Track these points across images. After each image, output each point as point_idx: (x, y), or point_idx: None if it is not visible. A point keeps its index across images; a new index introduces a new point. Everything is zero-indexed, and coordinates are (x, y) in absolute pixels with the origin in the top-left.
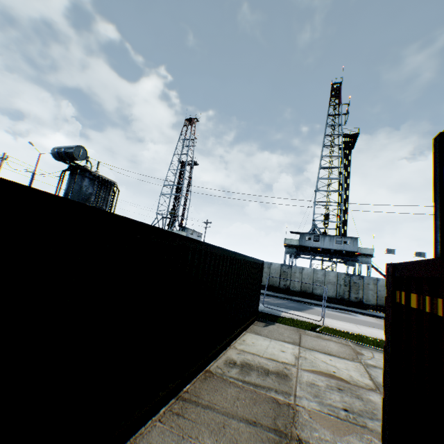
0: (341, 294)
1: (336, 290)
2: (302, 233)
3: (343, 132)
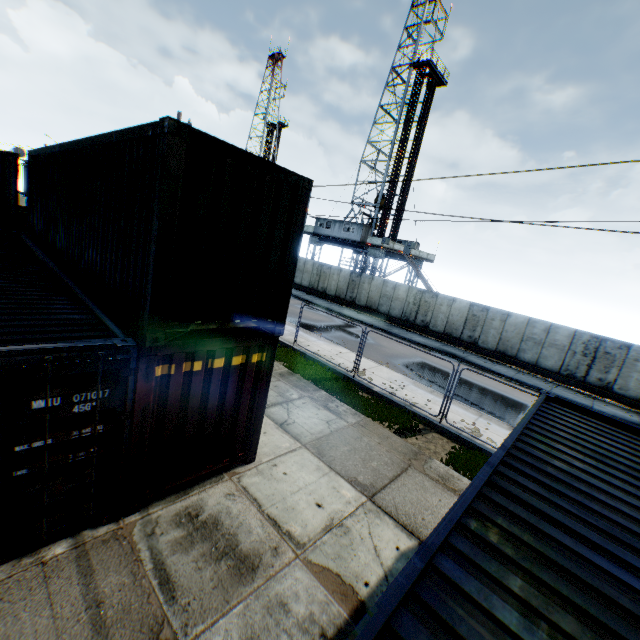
0: (313, 284)
1: (310, 279)
2: (318, 218)
3: (411, 61)
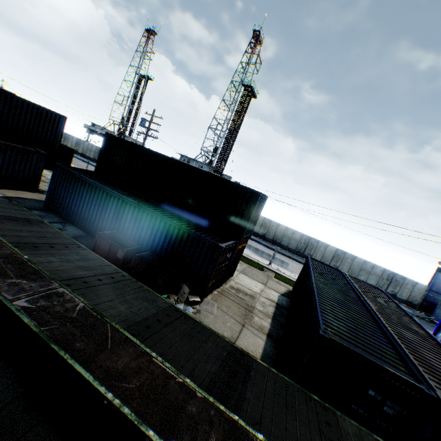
0: None
1: None
2: (182, 155)
3: (243, 82)
